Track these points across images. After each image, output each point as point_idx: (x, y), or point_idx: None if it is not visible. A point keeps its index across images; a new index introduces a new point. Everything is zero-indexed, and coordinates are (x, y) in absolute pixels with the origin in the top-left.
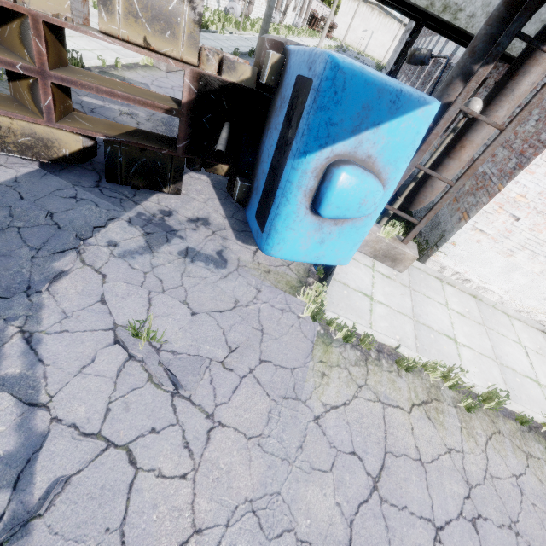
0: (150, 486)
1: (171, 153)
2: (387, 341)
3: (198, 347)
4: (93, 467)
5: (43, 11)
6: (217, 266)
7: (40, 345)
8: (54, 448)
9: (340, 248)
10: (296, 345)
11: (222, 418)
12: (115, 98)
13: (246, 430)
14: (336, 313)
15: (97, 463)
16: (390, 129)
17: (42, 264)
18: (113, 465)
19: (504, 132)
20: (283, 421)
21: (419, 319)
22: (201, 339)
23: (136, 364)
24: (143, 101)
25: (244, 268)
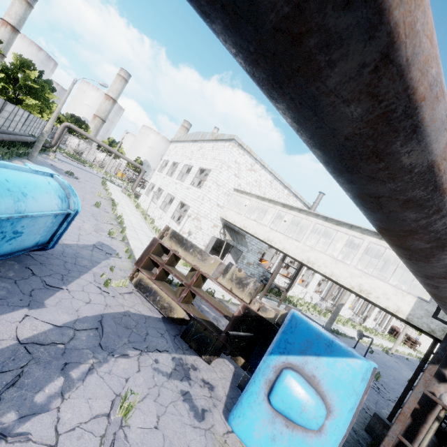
0: None
1: (217, 336)
2: None
3: None
4: None
5: (203, 271)
6: (195, 416)
7: (90, 375)
8: (45, 418)
9: None
10: None
11: None
12: (207, 302)
13: None
14: None
15: None
16: (328, 362)
17: (125, 347)
18: None
19: None
20: None
21: None
22: (146, 445)
23: (106, 421)
24: (217, 308)
25: (212, 433)
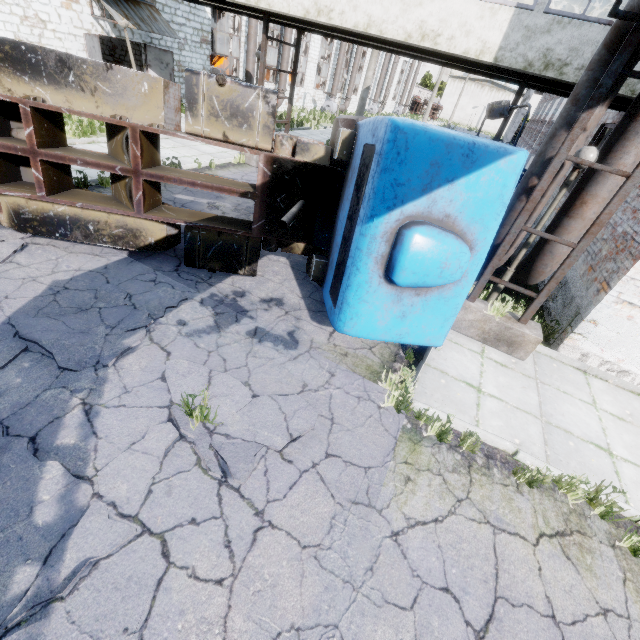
0: (180, 587)
1: (246, 234)
2: (500, 444)
3: (255, 432)
4: (124, 553)
5: (141, 123)
6: (287, 347)
7: (97, 418)
8: (89, 525)
9: (428, 324)
10: (373, 439)
11: (273, 517)
12: (196, 187)
13: (301, 536)
14: (429, 405)
15: (129, 549)
16: (468, 184)
17: (114, 340)
18: (145, 554)
19: (631, 179)
20: (350, 531)
21: (550, 420)
22: (260, 423)
23: (186, 445)
24: (221, 187)
25: (317, 350)
